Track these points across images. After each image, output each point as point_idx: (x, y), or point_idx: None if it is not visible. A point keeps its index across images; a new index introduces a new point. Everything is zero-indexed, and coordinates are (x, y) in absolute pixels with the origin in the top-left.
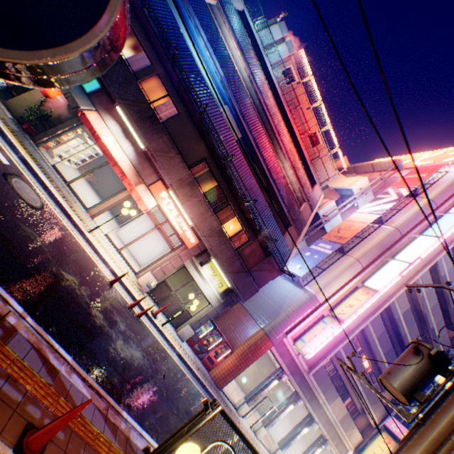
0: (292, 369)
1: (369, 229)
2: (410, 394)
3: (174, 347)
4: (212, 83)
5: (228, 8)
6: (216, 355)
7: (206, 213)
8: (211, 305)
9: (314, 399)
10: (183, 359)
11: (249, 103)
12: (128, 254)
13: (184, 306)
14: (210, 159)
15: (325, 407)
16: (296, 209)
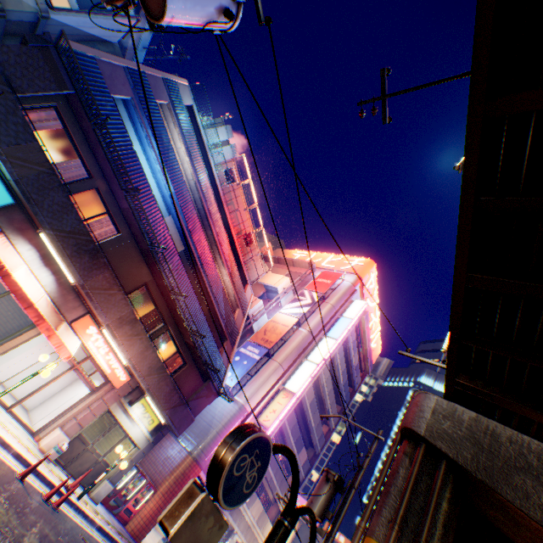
0: None
1: (290, 330)
2: (324, 515)
3: (94, 521)
4: (158, 191)
5: (179, 108)
6: (136, 502)
7: (147, 351)
8: (139, 447)
9: (236, 508)
10: (104, 531)
11: (196, 215)
12: (13, 401)
13: (103, 459)
14: (153, 283)
15: (245, 513)
16: (232, 320)
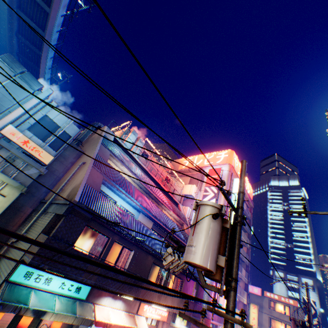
0: (219, 319)
1: None
2: None
3: None
4: (130, 206)
5: (114, 150)
6: None
7: (173, 298)
8: None
9: None
10: None
11: (150, 202)
12: None
13: None
14: (155, 259)
15: None
16: (187, 236)
